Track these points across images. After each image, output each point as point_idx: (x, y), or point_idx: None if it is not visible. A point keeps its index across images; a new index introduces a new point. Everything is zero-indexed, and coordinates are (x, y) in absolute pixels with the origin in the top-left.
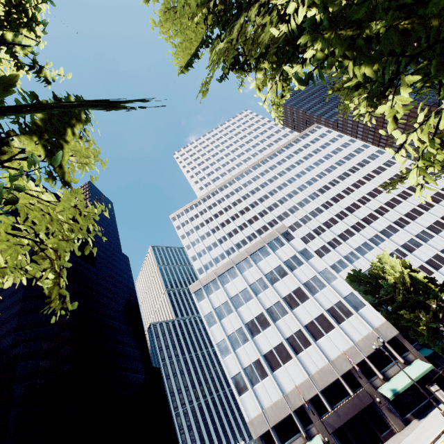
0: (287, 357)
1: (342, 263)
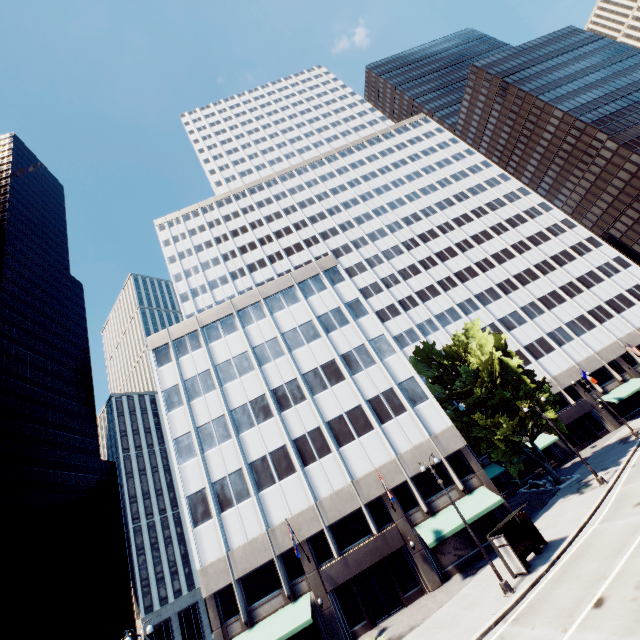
0: (288, 470)
1: (412, 335)
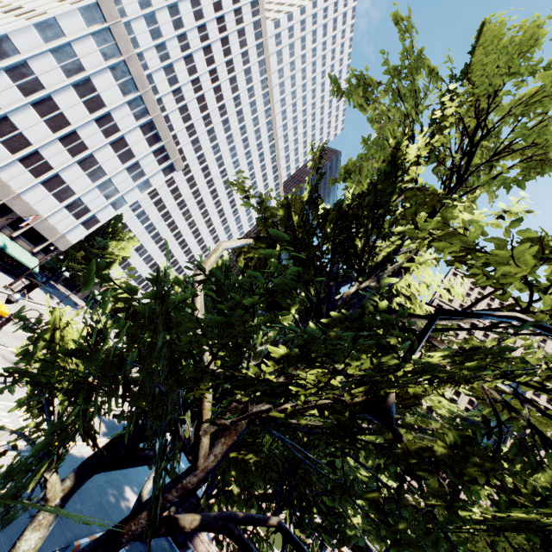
0: (12, 149)
1: None
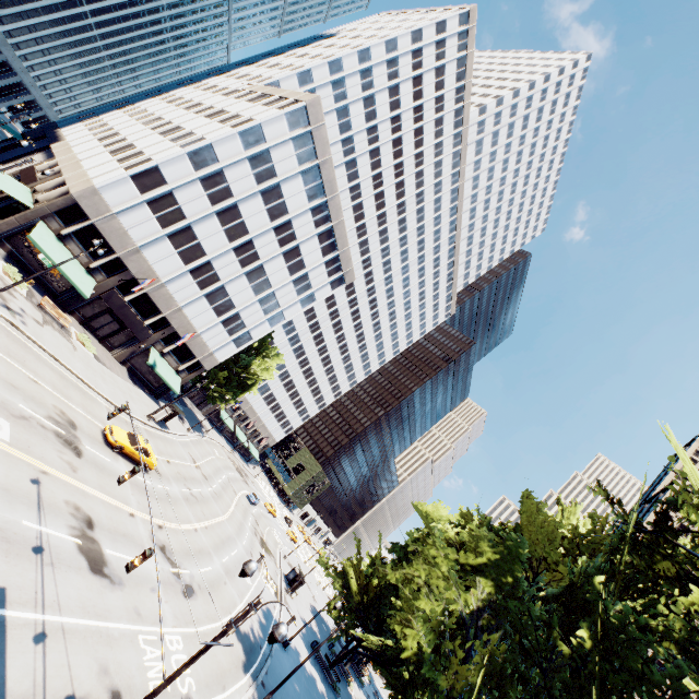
0: (187, 259)
1: None
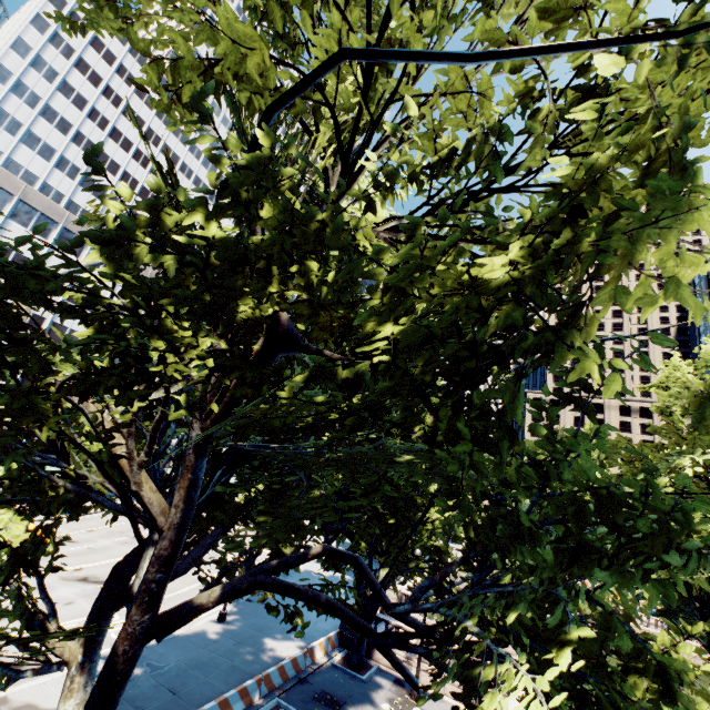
0: None
1: None
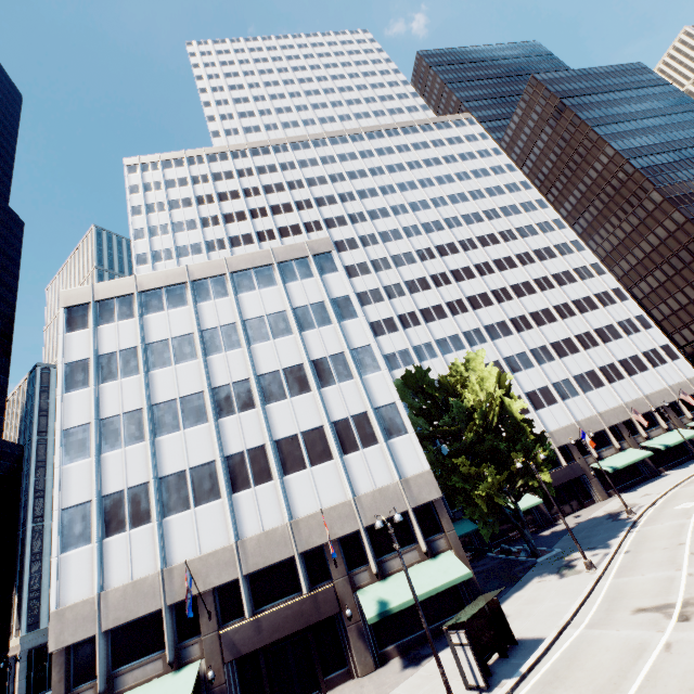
0: (210, 494)
1: (406, 357)
